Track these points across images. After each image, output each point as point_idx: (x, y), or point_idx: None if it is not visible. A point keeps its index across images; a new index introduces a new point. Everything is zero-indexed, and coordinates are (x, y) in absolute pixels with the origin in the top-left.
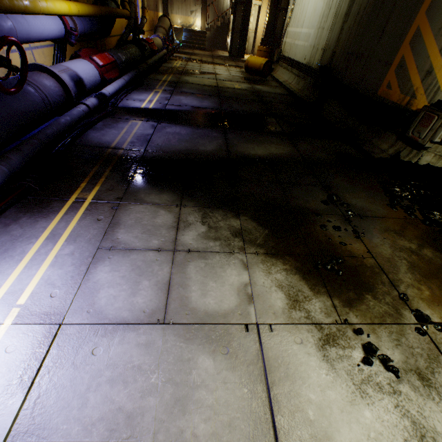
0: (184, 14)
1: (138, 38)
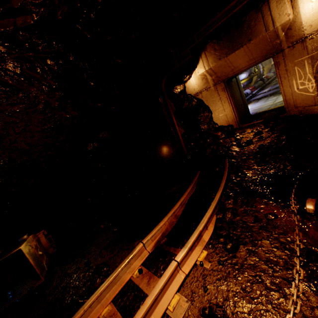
0: None
1: (261, 78)
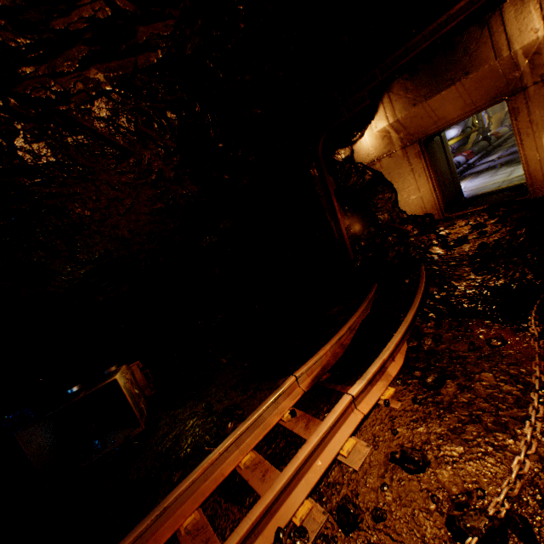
0: None
1: (484, 136)
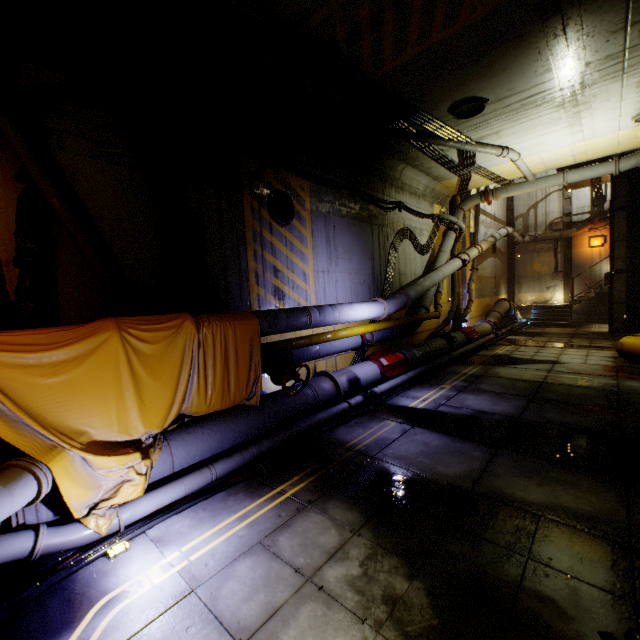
0: (537, 290)
1: (446, 331)
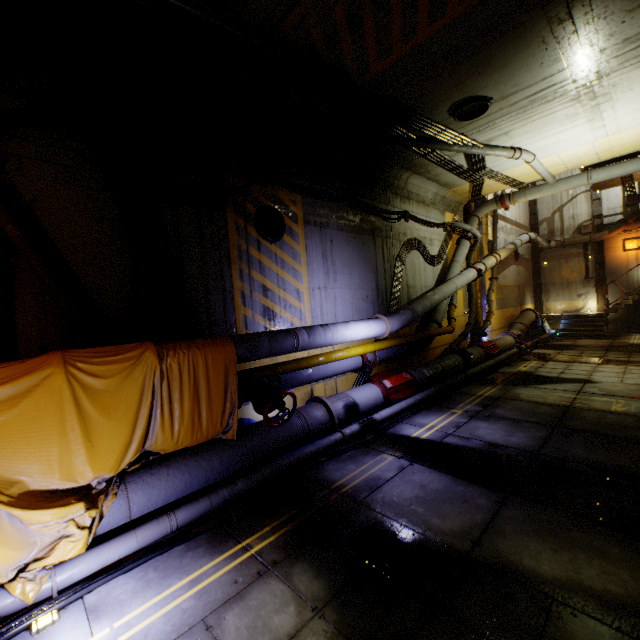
0: (566, 299)
1: (461, 347)
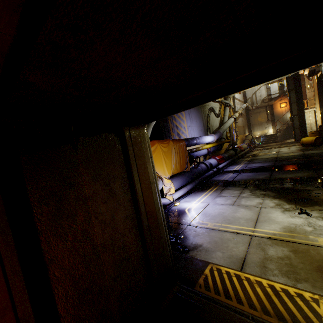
0: (261, 130)
1: (233, 147)
